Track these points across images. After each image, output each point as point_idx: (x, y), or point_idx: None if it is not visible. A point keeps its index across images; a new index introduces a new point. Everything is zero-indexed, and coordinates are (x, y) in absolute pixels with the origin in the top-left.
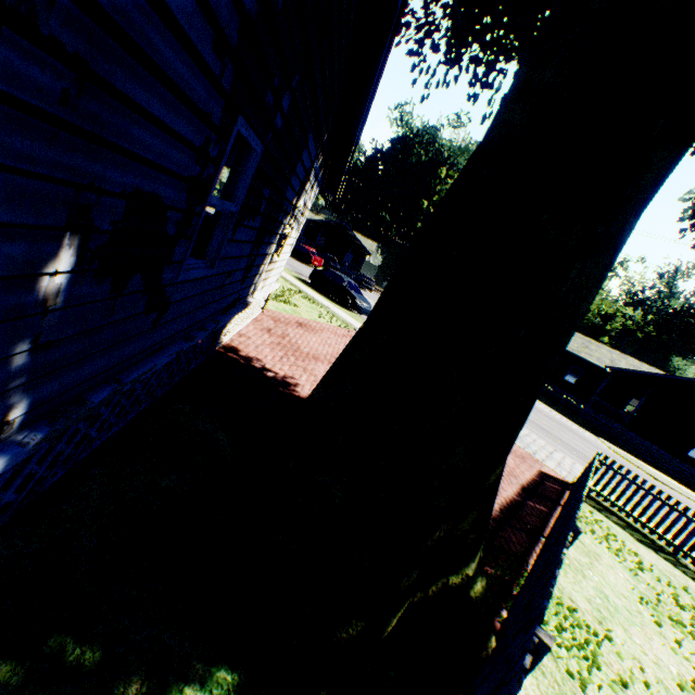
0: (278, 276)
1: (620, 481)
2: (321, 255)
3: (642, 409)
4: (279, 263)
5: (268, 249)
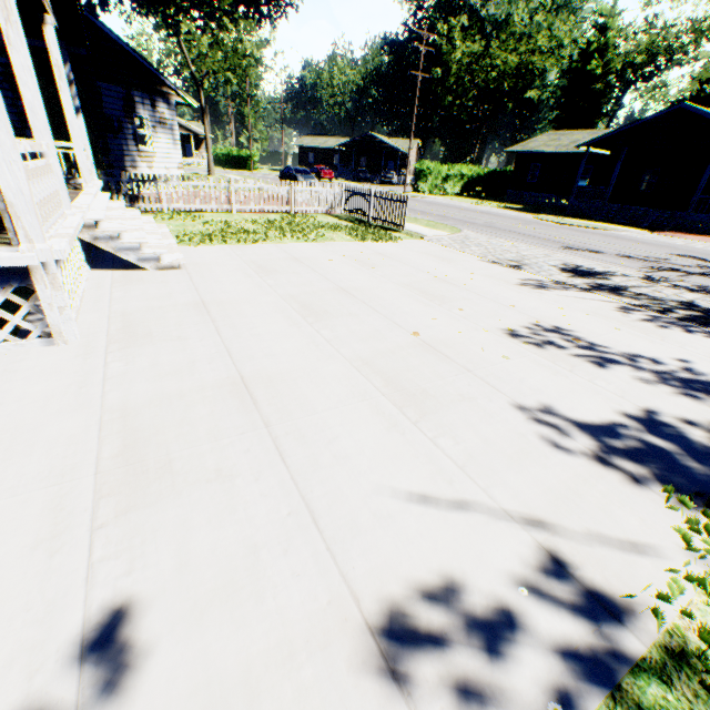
0: (178, 166)
1: (352, 197)
2: (354, 173)
3: (658, 179)
4: (163, 155)
5: (123, 142)
